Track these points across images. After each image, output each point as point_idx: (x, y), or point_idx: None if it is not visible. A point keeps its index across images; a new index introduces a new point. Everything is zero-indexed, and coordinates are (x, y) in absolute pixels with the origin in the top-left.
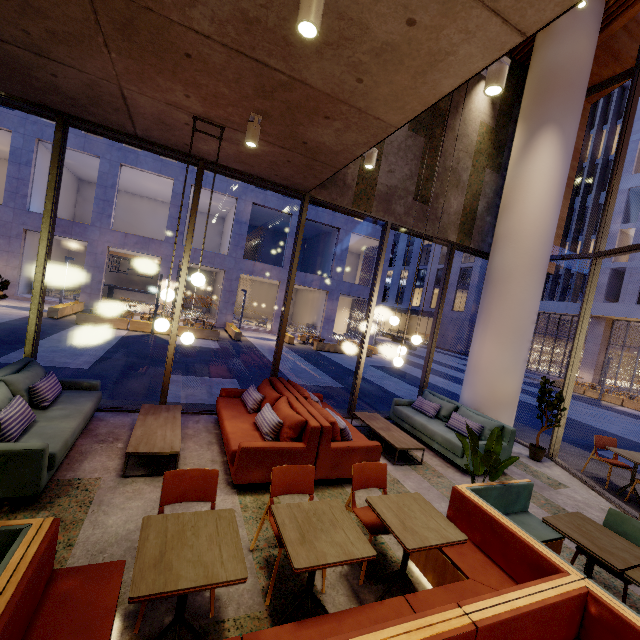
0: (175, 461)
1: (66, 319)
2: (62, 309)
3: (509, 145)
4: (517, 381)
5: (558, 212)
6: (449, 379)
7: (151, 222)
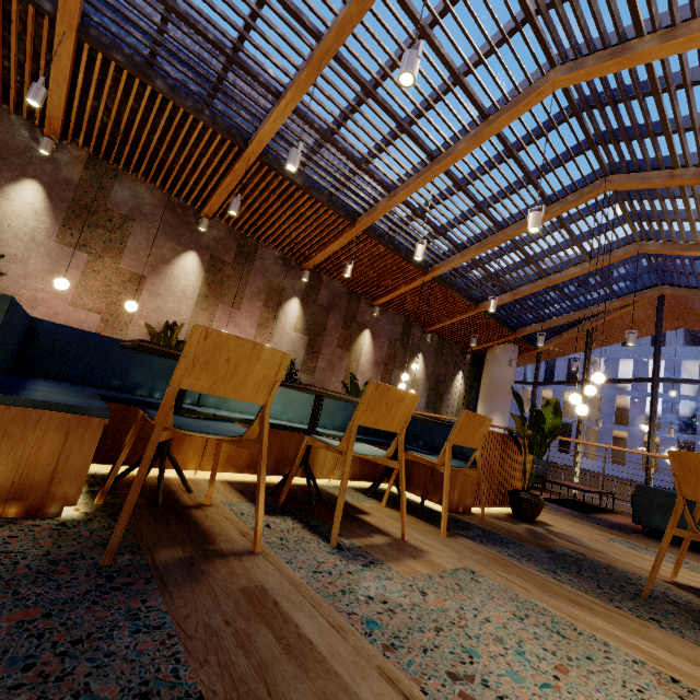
0: None
1: None
2: None
3: (472, 403)
4: None
5: None
6: None
7: None
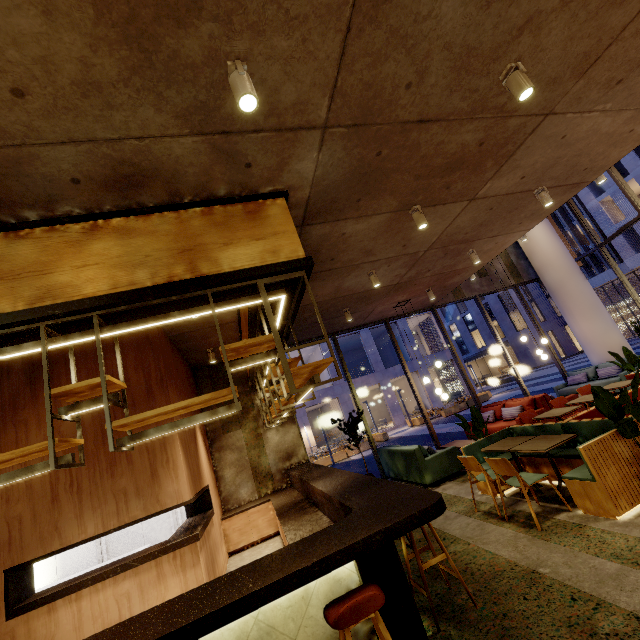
0: None
1: None
2: None
3: None
4: (617, 333)
5: (560, 240)
6: None
7: None
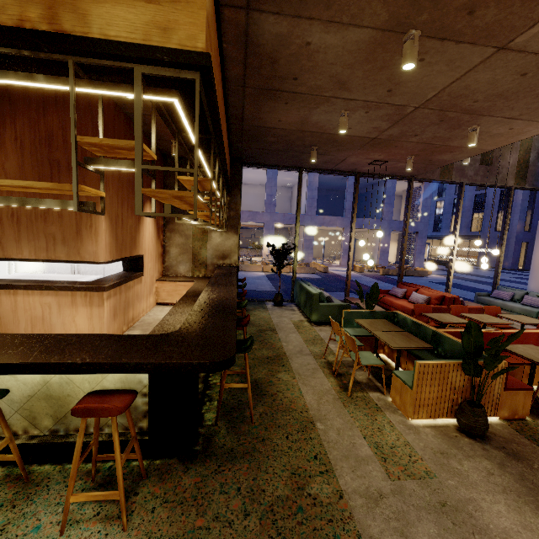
0: None
1: None
2: None
3: None
4: None
5: None
6: None
7: (245, 200)
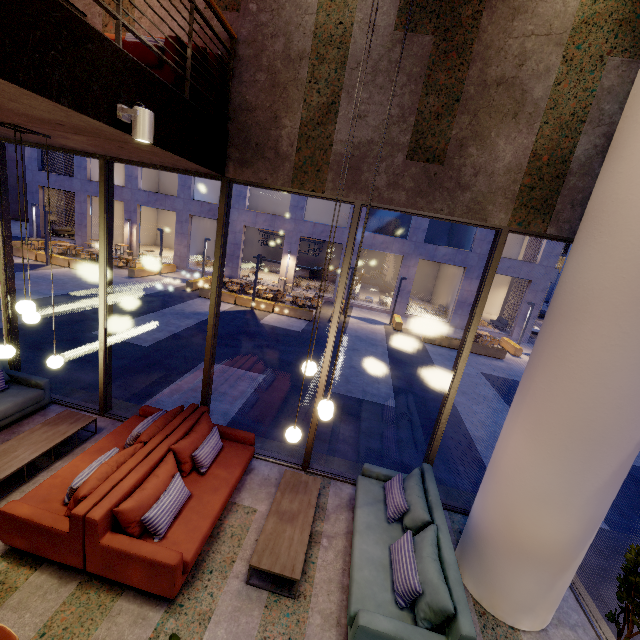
0: (18, 485)
1: (198, 291)
2: (197, 283)
3: None
4: (570, 525)
5: None
6: None
7: None
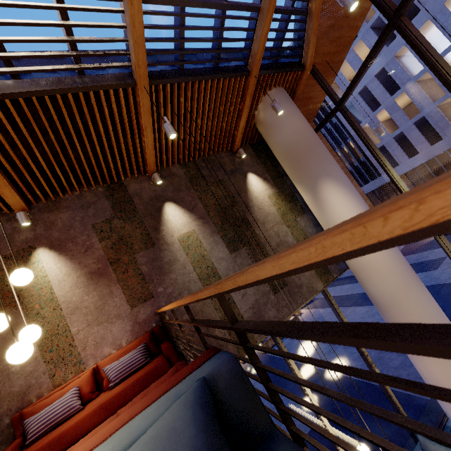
0: None
1: None
2: None
3: (295, 190)
4: None
5: None
6: (364, 303)
7: None
